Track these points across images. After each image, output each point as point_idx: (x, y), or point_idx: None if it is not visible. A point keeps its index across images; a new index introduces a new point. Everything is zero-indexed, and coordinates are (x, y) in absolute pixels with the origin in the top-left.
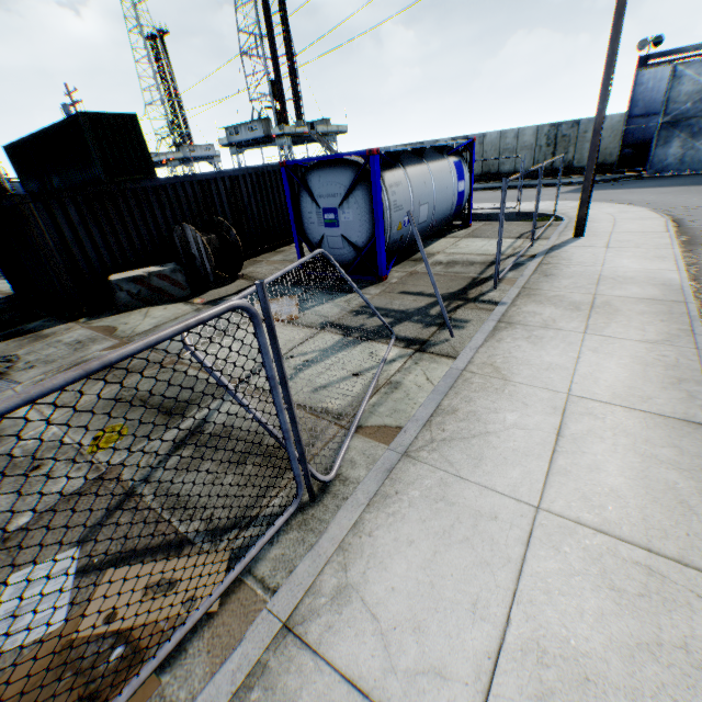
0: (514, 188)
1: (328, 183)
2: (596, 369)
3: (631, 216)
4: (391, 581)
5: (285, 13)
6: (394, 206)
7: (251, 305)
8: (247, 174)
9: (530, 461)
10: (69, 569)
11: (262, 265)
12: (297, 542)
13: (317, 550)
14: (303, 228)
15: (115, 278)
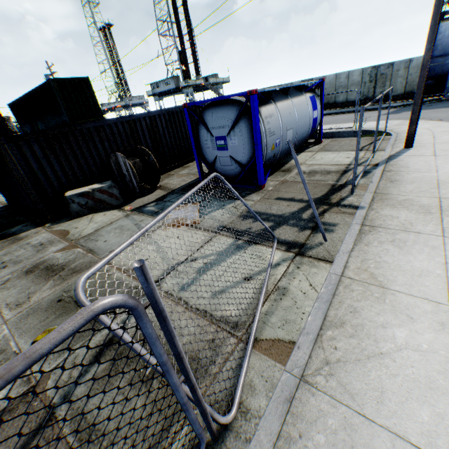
0: (347, 112)
1: (219, 118)
2: None
3: (445, 130)
4: None
5: (186, 6)
6: (268, 133)
7: (127, 298)
8: (161, 114)
9: (436, 396)
10: None
11: (174, 178)
12: None
13: None
14: (201, 151)
15: (69, 194)
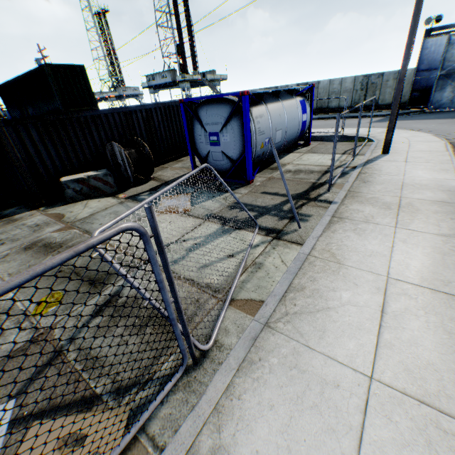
0: None
1: (212, 115)
2: (406, 256)
3: (420, 139)
4: (255, 444)
5: None
6: (258, 132)
7: (140, 226)
8: (157, 108)
9: (362, 334)
10: (4, 420)
11: (167, 171)
12: (182, 402)
13: (197, 410)
14: (195, 146)
15: (64, 179)
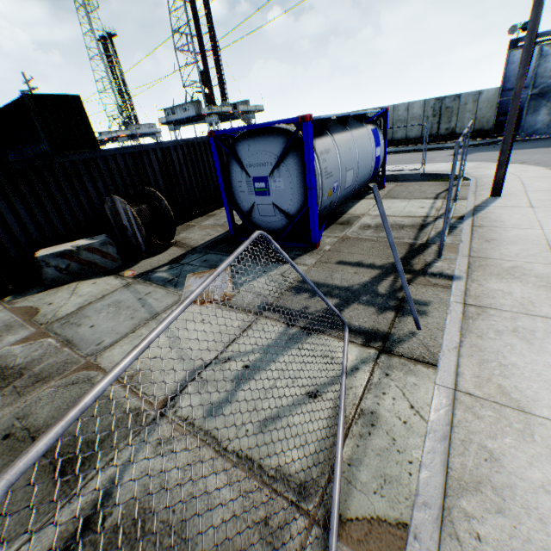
0: (408, 151)
1: (258, 152)
2: None
3: (533, 175)
4: None
5: (210, 16)
6: (325, 173)
7: None
8: (178, 146)
9: None
10: None
11: (195, 231)
12: None
13: None
14: (233, 196)
15: (41, 254)
